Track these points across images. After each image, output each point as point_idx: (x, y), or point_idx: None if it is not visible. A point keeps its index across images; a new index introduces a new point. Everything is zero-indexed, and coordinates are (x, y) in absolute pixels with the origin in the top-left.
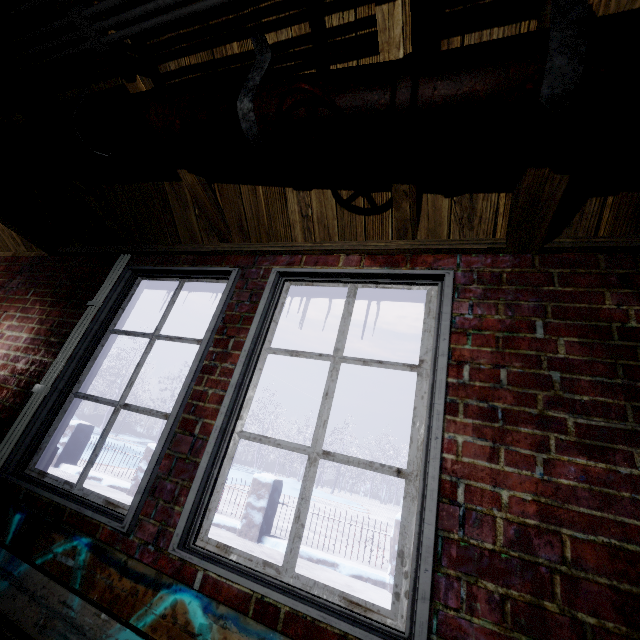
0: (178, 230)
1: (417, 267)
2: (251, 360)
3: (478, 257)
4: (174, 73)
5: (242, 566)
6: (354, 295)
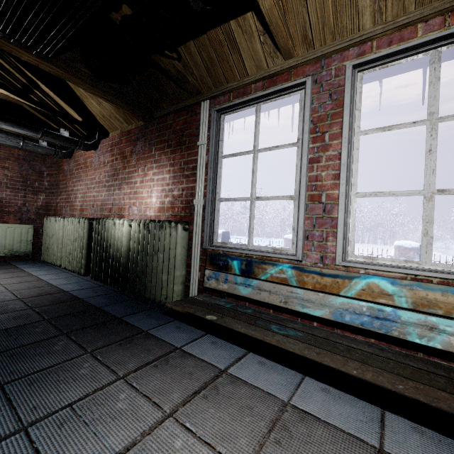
0: (245, 64)
1: None
2: (349, 144)
3: None
4: None
5: (391, 264)
6: (438, 60)
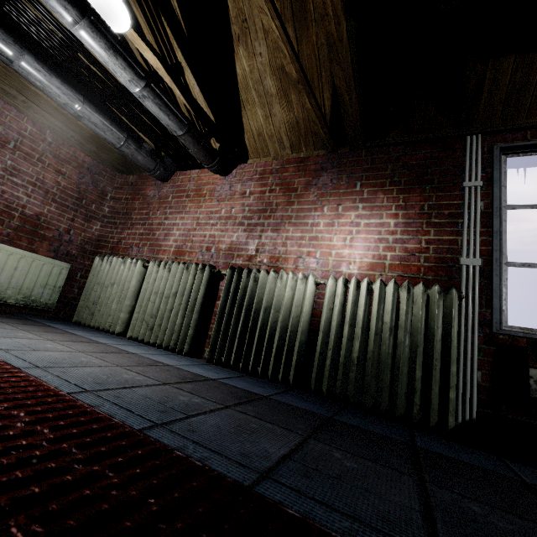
0: None
1: None
2: None
3: None
4: None
5: None
6: None
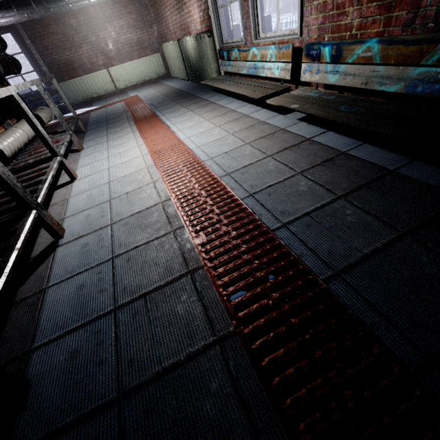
0: None
1: None
2: None
3: None
4: None
5: (268, 37)
6: None
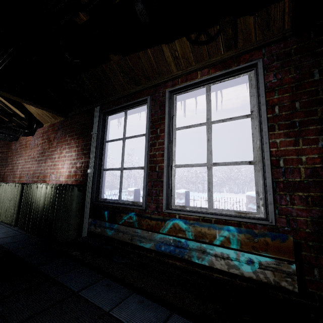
0: (116, 87)
1: (240, 64)
2: (169, 135)
3: (275, 45)
4: (89, 2)
5: (192, 210)
6: (209, 90)
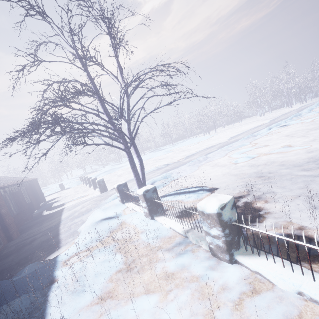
0: None
1: None
2: None
3: None
4: None
5: None
6: None
